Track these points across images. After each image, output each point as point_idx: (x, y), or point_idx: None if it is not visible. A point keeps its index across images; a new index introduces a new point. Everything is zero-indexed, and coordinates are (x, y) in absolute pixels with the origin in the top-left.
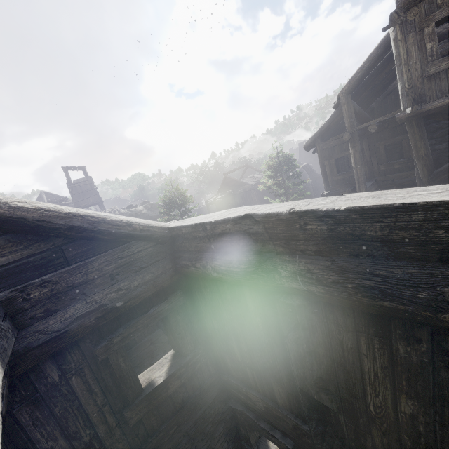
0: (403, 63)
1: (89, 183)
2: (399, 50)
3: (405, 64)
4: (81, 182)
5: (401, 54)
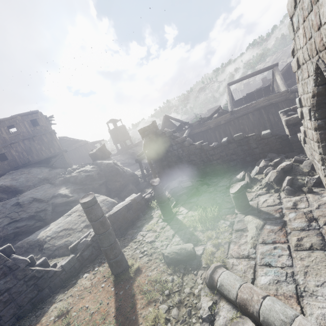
0: None
1: (124, 128)
2: None
3: None
4: (120, 128)
5: None
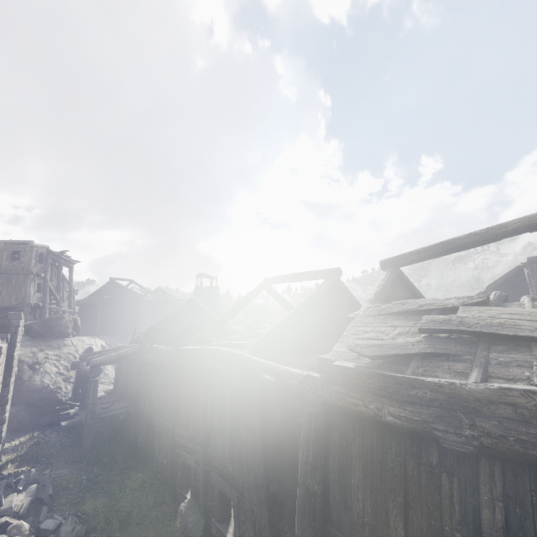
0: (533, 286)
1: (216, 292)
2: (530, 279)
3: (534, 287)
4: (210, 290)
5: (531, 281)
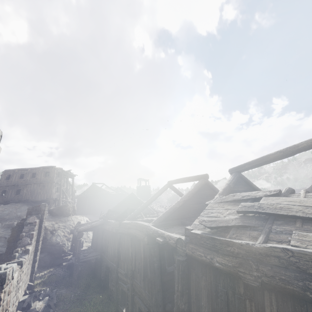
0: None
1: (148, 188)
2: None
3: None
4: (145, 187)
5: None
